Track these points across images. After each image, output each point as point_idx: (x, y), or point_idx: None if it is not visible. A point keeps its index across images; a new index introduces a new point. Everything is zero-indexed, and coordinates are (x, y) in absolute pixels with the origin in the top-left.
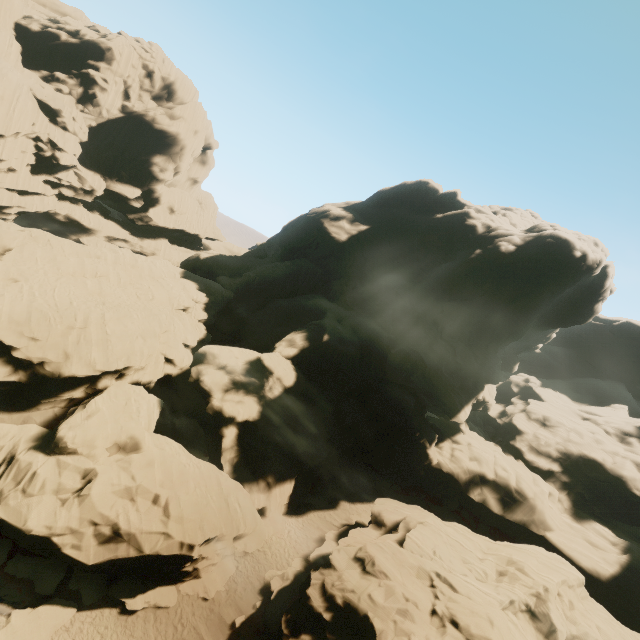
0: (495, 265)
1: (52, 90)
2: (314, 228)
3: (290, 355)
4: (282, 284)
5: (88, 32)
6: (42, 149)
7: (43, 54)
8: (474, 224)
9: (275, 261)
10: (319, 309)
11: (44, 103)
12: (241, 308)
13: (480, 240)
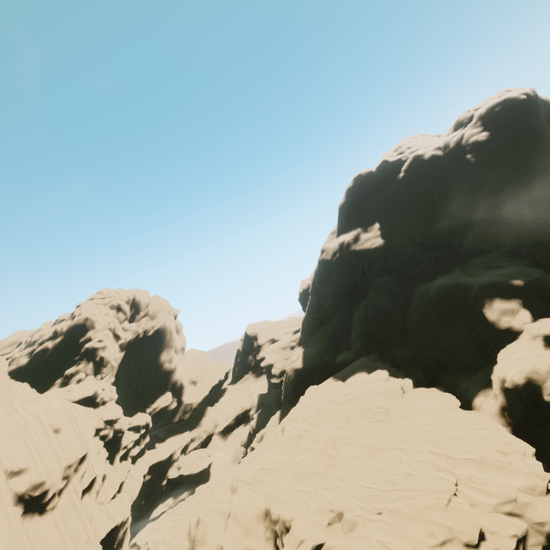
0: (494, 148)
1: (75, 386)
2: (353, 258)
3: (530, 317)
4: (392, 307)
5: (62, 325)
6: (105, 436)
7: (44, 372)
8: (431, 155)
9: (346, 309)
10: (448, 287)
11: (82, 399)
12: (397, 353)
13: (452, 155)
